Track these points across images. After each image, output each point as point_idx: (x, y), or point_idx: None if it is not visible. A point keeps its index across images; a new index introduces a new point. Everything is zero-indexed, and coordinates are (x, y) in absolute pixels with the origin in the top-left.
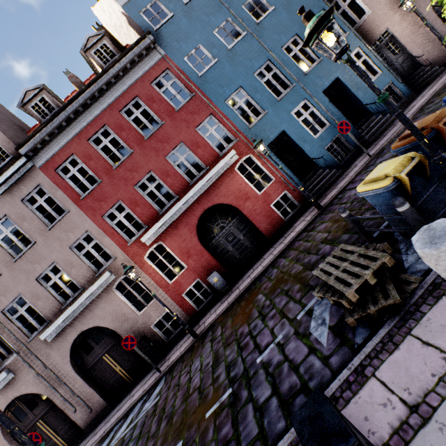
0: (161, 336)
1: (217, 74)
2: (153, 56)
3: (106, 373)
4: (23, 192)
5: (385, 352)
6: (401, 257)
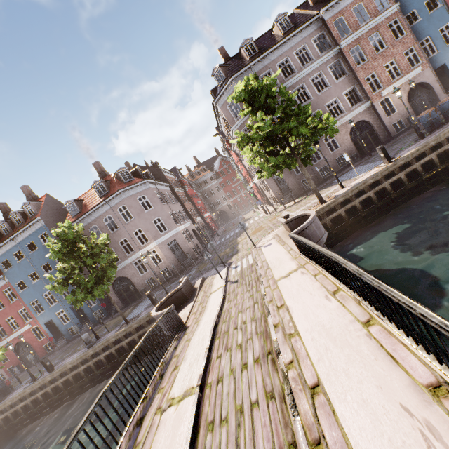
0: None
1: (28, 292)
2: (4, 281)
3: None
4: None
5: None
6: None
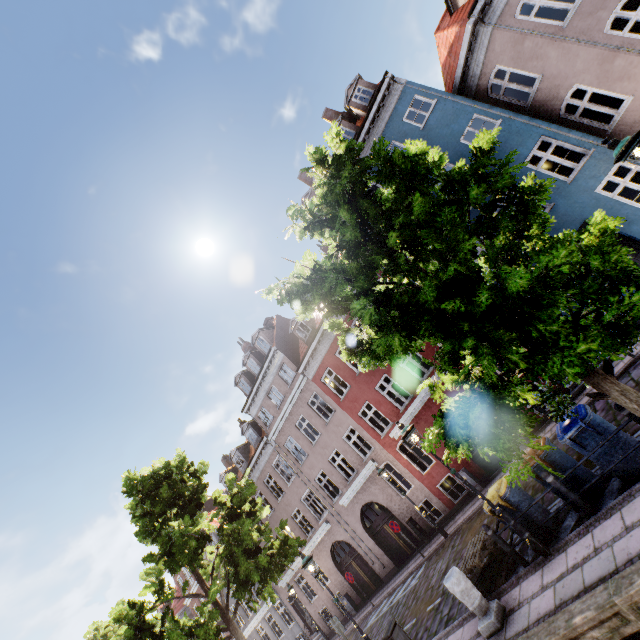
0: (425, 520)
1: None
2: None
3: (389, 540)
4: (306, 398)
5: (472, 617)
6: (524, 554)
